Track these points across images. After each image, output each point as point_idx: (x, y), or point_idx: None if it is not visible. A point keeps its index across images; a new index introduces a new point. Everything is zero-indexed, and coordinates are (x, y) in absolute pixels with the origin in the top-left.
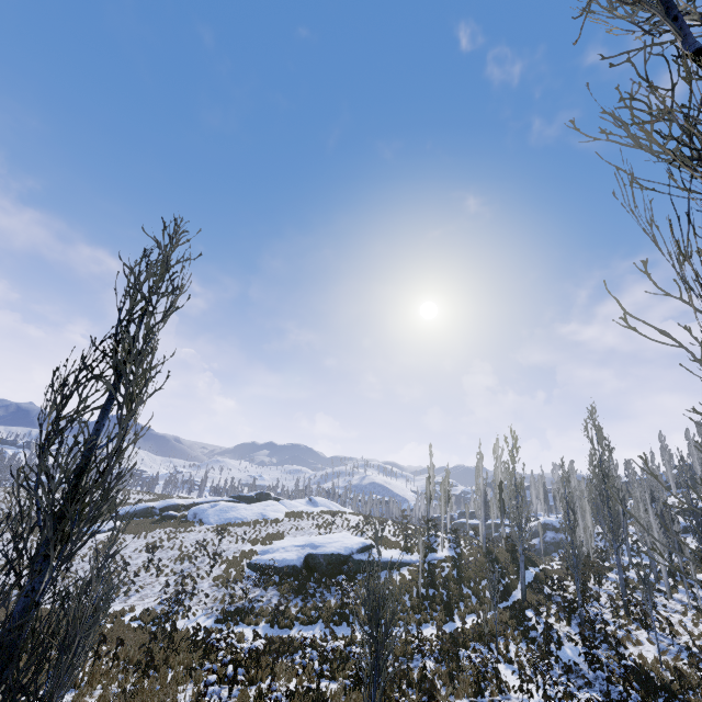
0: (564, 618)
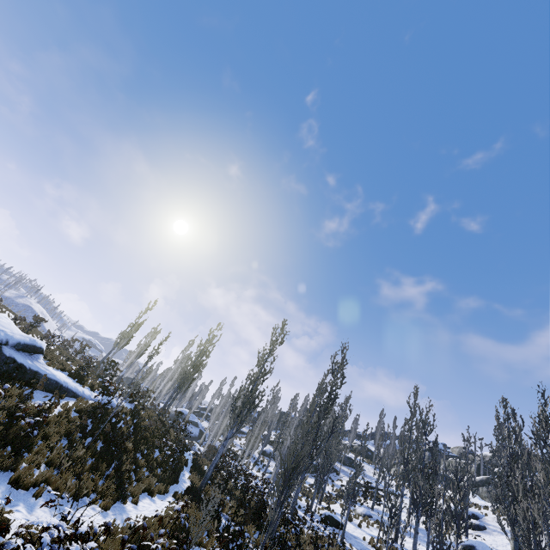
0: (251, 526)
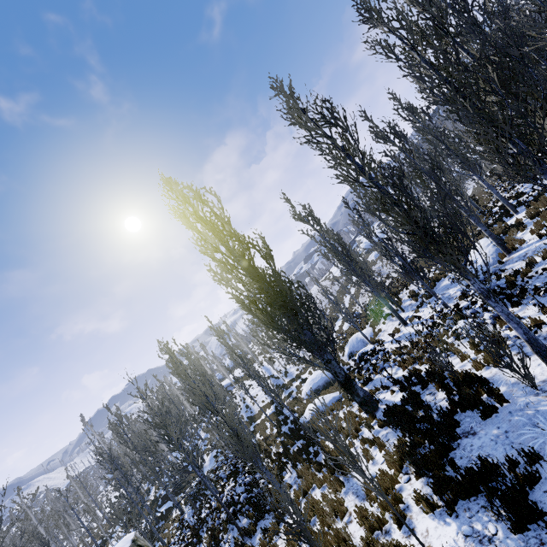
0: None
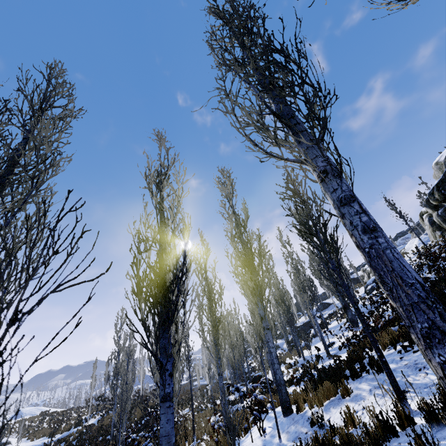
0: None
